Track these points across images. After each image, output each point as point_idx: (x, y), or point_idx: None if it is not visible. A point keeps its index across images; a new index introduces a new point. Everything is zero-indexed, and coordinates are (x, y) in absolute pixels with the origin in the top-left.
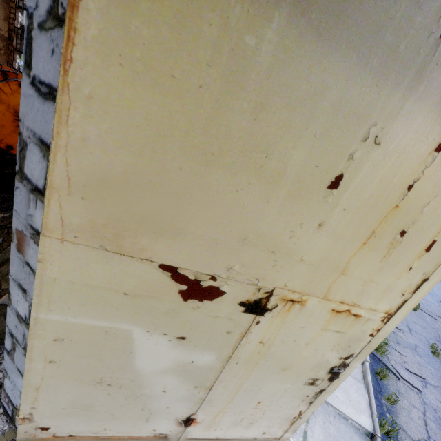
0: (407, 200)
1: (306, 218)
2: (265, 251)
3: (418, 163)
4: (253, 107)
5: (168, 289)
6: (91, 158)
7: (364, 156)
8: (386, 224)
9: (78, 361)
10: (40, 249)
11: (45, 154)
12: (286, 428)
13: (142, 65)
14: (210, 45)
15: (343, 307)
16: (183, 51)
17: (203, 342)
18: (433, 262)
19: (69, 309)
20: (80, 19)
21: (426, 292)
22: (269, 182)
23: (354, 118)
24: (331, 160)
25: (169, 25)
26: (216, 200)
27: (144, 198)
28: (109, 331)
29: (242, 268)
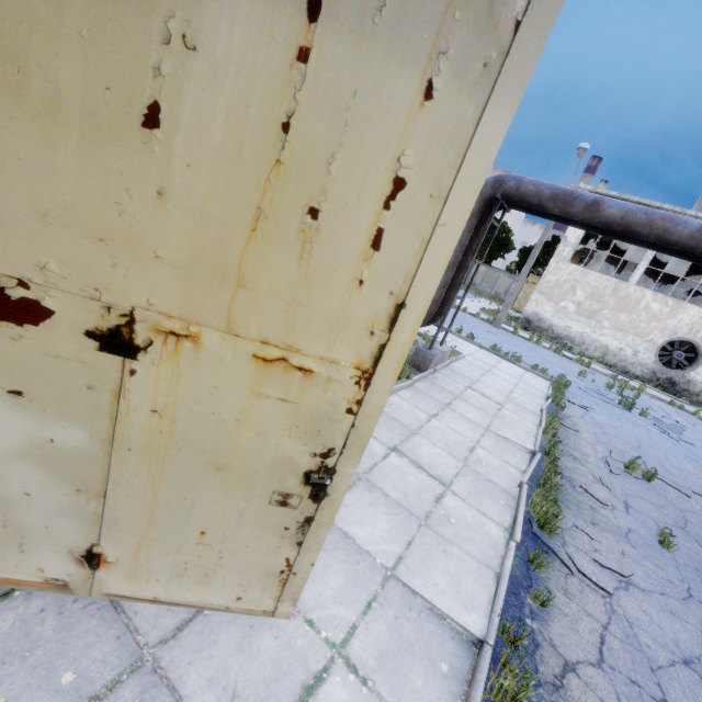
0: (292, 150)
1: (132, 179)
2: (88, 238)
3: (280, 84)
4: None
5: None
6: None
7: (180, 70)
8: (276, 194)
9: None
10: None
11: None
12: (276, 594)
13: None
14: None
15: (272, 352)
16: None
17: (55, 403)
18: (398, 271)
19: None
20: None
21: (415, 331)
22: (43, 116)
23: (132, 4)
24: (128, 78)
25: None
26: None
27: None
28: None
29: (64, 268)
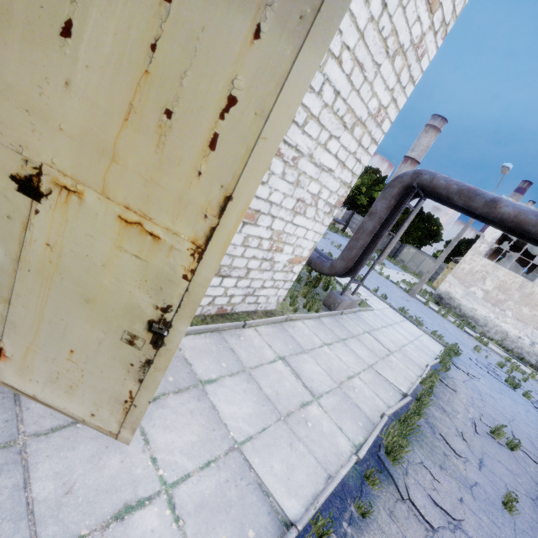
0: (157, 65)
1: (50, 71)
2: (19, 108)
3: (152, 16)
4: None
5: None
6: None
7: None
8: (144, 96)
9: None
10: None
11: None
12: (120, 419)
13: None
14: None
15: (132, 216)
16: None
17: None
18: (228, 169)
19: None
20: None
21: (239, 221)
22: (2, 21)
23: None
24: (55, 2)
25: None
26: None
27: None
28: None
29: (2, 127)
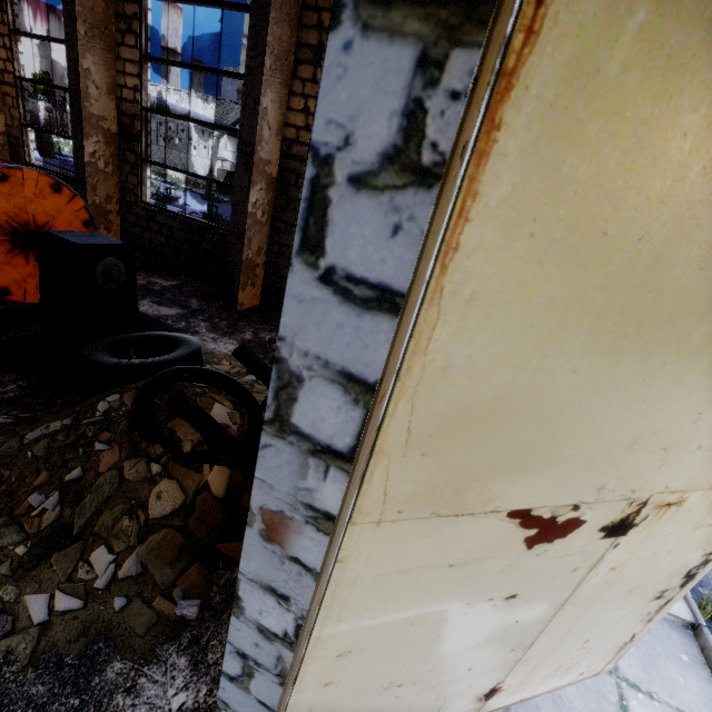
0: None
1: None
2: (655, 450)
3: None
4: (704, 250)
5: (511, 541)
6: (450, 392)
7: None
8: None
9: (364, 671)
10: (343, 545)
11: (360, 398)
12: (610, 660)
13: (564, 226)
14: (674, 169)
15: None
16: (631, 188)
17: (538, 592)
18: None
19: (367, 611)
20: (487, 175)
21: None
22: (691, 355)
23: None
24: None
25: (623, 150)
26: (610, 402)
27: (511, 427)
28: (415, 621)
29: (618, 482)
